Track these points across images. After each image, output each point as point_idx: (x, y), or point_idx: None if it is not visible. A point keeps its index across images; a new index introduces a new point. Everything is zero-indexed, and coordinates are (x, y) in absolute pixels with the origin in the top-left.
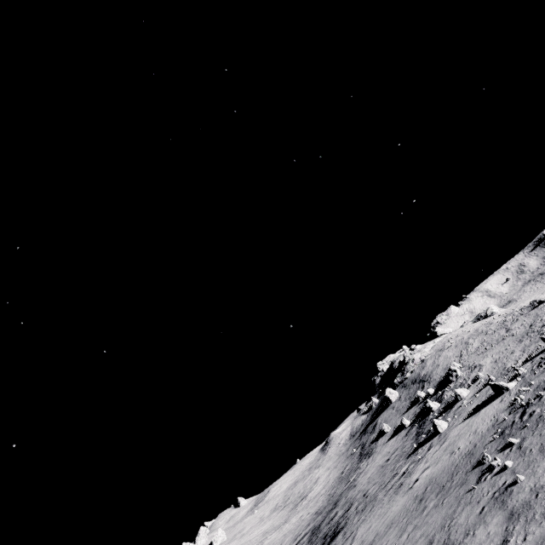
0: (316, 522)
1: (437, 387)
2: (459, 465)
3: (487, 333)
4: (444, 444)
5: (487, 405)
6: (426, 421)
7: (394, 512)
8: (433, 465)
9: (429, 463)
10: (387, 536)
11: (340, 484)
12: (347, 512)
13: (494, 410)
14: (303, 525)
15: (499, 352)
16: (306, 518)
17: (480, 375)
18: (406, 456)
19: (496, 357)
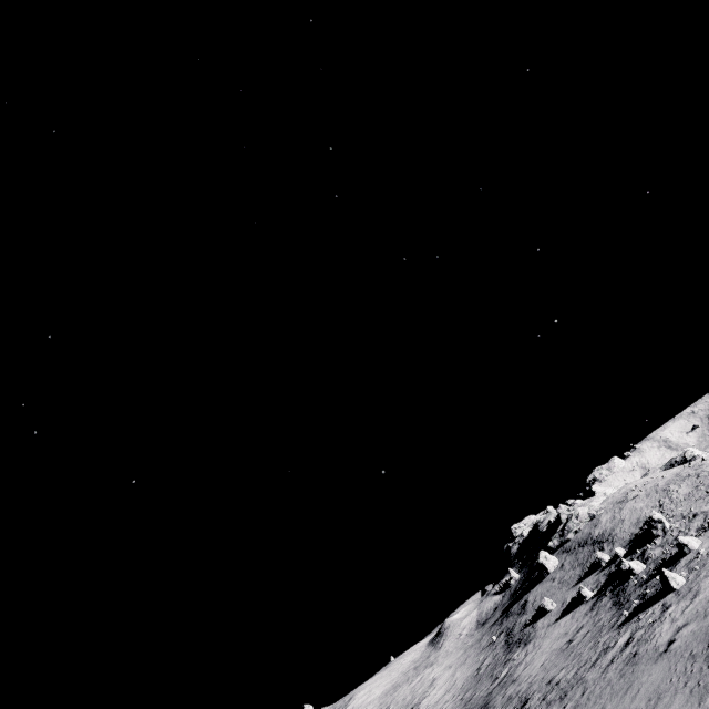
0: None
1: (628, 546)
2: None
3: (700, 475)
4: (698, 596)
5: None
6: (626, 588)
7: (651, 681)
8: (696, 619)
9: (684, 620)
10: (662, 708)
11: (479, 684)
12: (524, 707)
13: None
14: None
15: None
16: None
17: None
18: (614, 628)
19: None
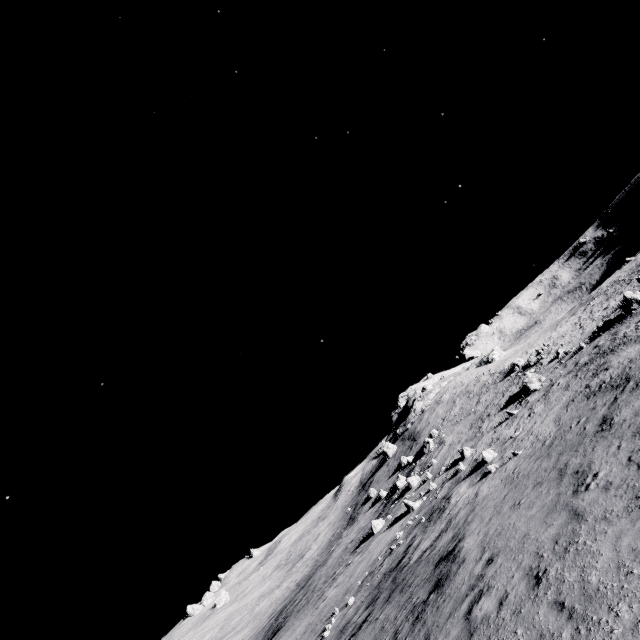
0: (289, 599)
1: (417, 453)
2: (336, 602)
3: (469, 396)
4: (362, 556)
5: (399, 521)
6: (390, 501)
7: (295, 634)
8: (339, 585)
9: (342, 579)
10: None
11: (326, 551)
12: (298, 604)
13: (392, 534)
14: (285, 597)
15: (458, 433)
16: (291, 587)
17: (433, 462)
18: (353, 550)
19: (454, 439)
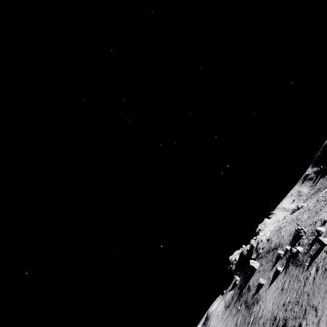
0: None
1: (290, 245)
2: None
3: (309, 209)
4: None
5: None
6: (298, 258)
7: None
8: None
9: None
10: None
11: None
12: (276, 319)
13: None
14: None
15: None
16: None
17: (326, 219)
18: (304, 271)
19: None
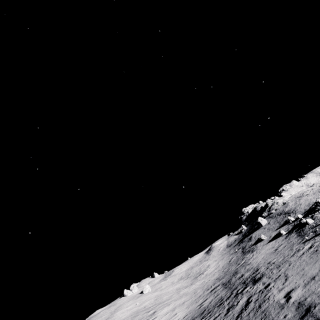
0: (222, 281)
1: (304, 214)
2: None
3: None
4: None
5: None
6: (304, 229)
7: None
8: None
9: None
10: None
11: (230, 266)
12: (257, 271)
13: None
14: (209, 284)
15: None
16: (209, 281)
17: None
18: (301, 243)
19: None
